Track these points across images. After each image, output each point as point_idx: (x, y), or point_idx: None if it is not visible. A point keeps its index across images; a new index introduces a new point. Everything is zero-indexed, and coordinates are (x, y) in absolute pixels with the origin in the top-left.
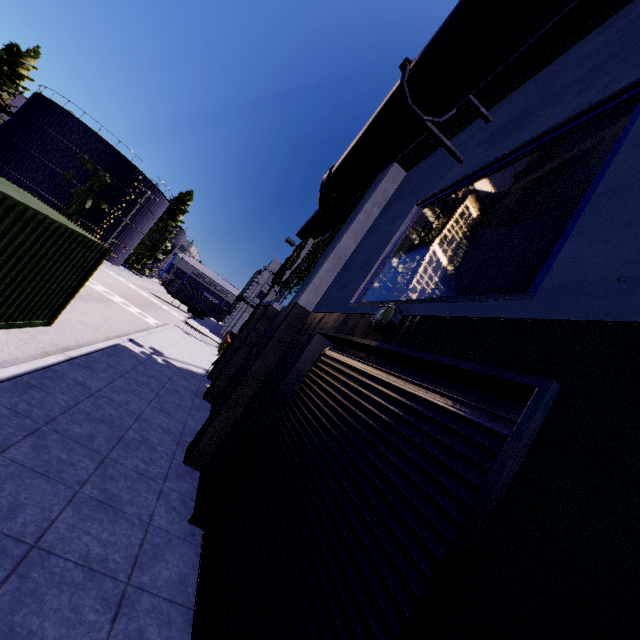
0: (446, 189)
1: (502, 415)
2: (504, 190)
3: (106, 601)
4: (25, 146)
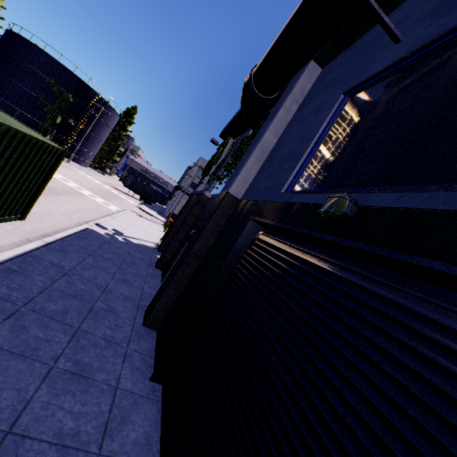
0: (382, 72)
1: None
2: None
3: None
4: (5, 75)
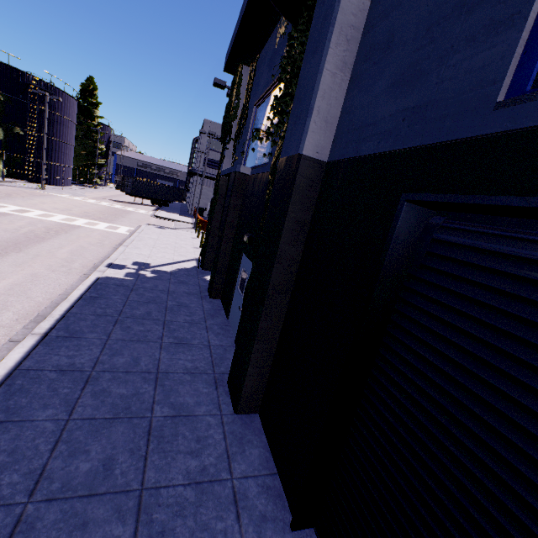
0: None
1: None
2: None
3: None
4: None
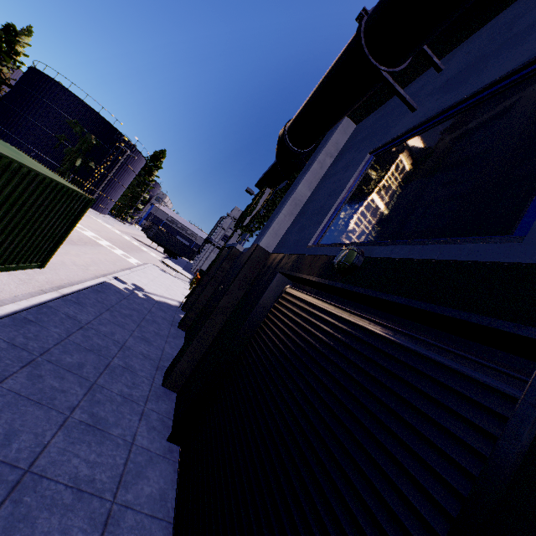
0: (400, 136)
1: (488, 364)
2: (465, 133)
3: (93, 521)
4: (23, 113)
